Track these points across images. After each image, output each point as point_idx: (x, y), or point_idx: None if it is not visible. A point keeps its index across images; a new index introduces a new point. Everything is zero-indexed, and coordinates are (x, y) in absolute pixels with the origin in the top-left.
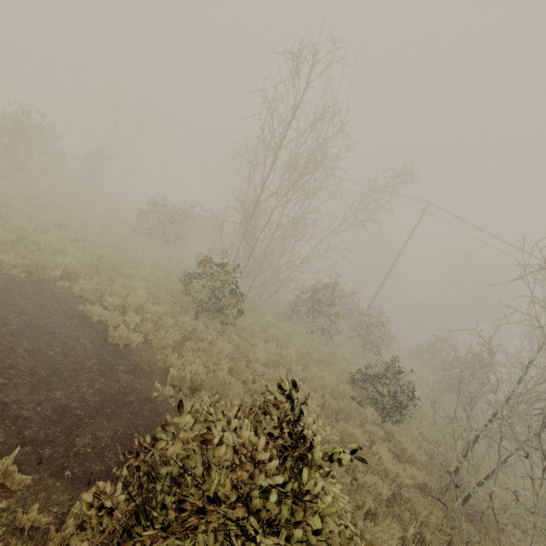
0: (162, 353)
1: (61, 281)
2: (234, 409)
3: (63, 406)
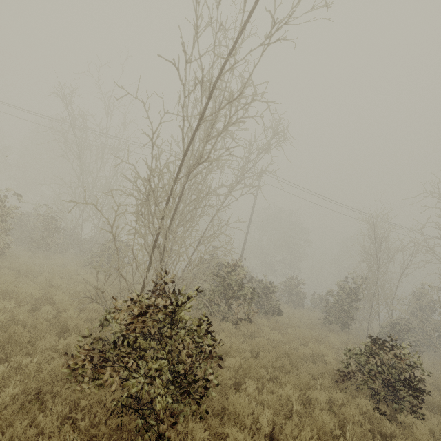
0: None
1: None
2: None
3: None
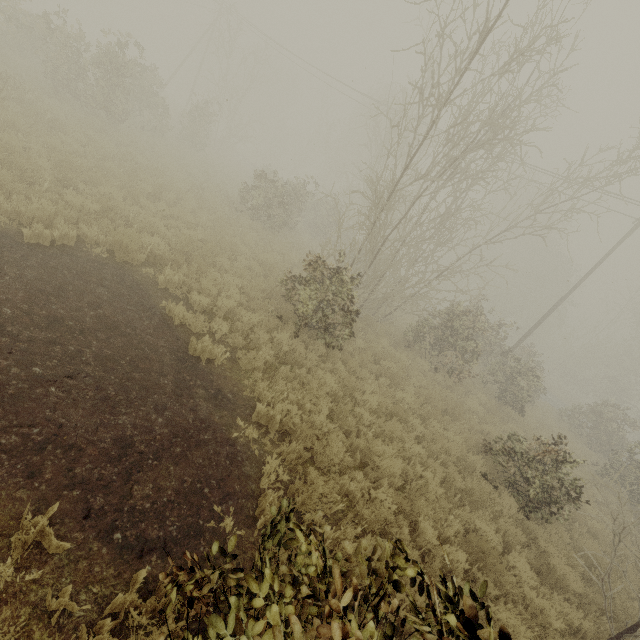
0: (250, 377)
1: (146, 268)
2: (351, 590)
3: (125, 437)
